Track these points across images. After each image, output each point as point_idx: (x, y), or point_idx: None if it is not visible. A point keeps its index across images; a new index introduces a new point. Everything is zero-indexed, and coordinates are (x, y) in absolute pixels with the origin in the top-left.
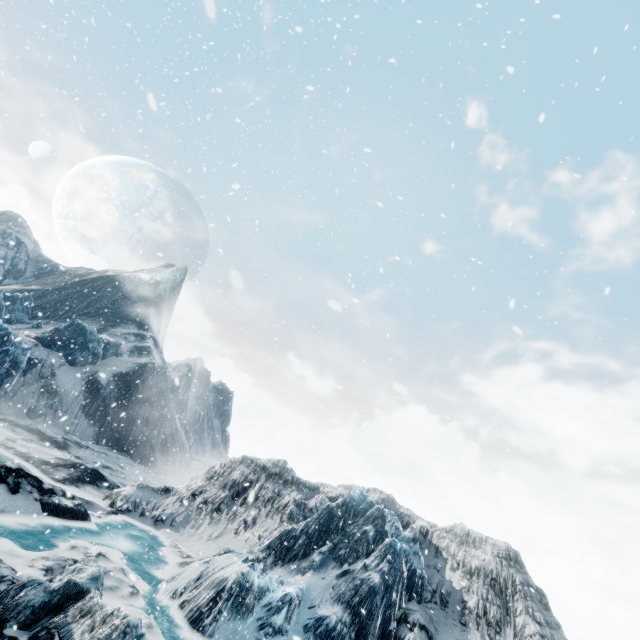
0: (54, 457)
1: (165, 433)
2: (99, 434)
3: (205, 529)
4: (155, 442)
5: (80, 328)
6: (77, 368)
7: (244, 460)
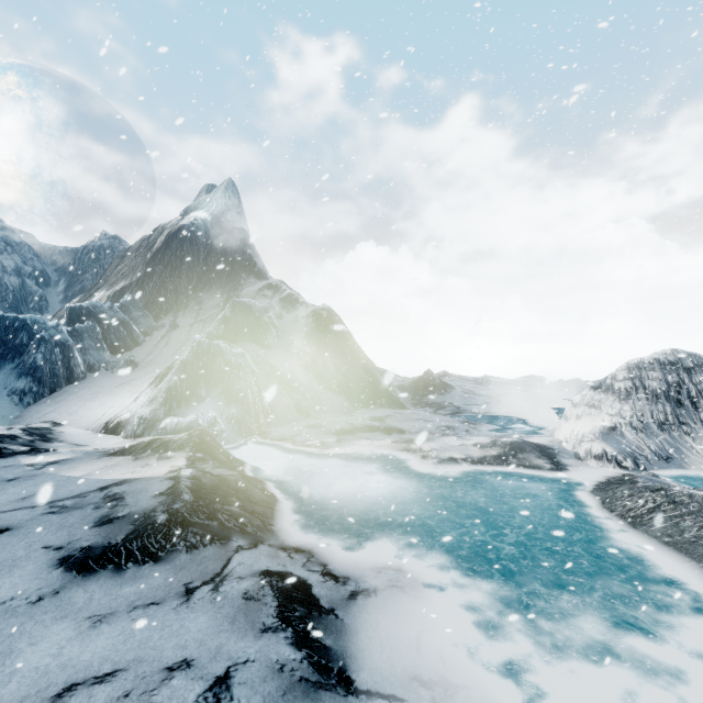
0: (475, 447)
1: (377, 371)
2: (349, 400)
3: (700, 447)
4: (383, 384)
5: (242, 306)
6: (274, 349)
7: (638, 365)
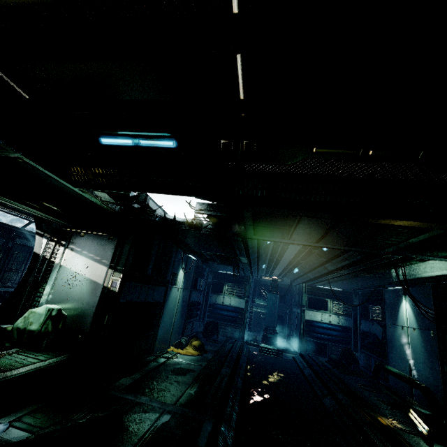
0: None
1: None
2: None
3: None
4: None
5: None
6: None
7: None
